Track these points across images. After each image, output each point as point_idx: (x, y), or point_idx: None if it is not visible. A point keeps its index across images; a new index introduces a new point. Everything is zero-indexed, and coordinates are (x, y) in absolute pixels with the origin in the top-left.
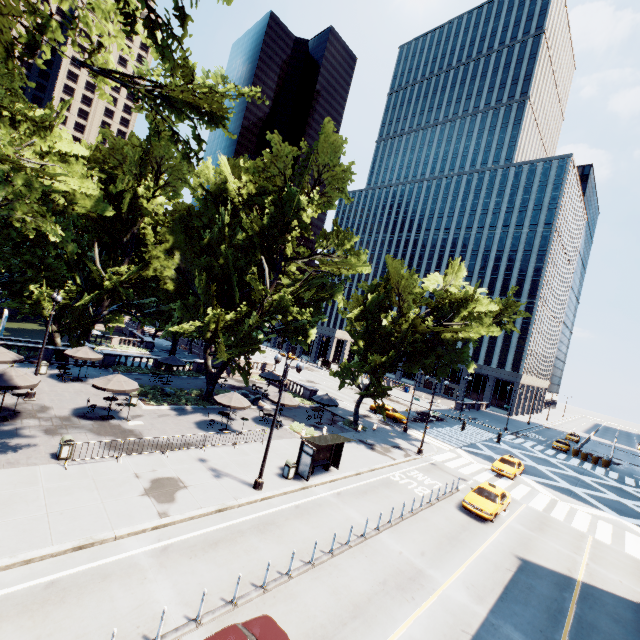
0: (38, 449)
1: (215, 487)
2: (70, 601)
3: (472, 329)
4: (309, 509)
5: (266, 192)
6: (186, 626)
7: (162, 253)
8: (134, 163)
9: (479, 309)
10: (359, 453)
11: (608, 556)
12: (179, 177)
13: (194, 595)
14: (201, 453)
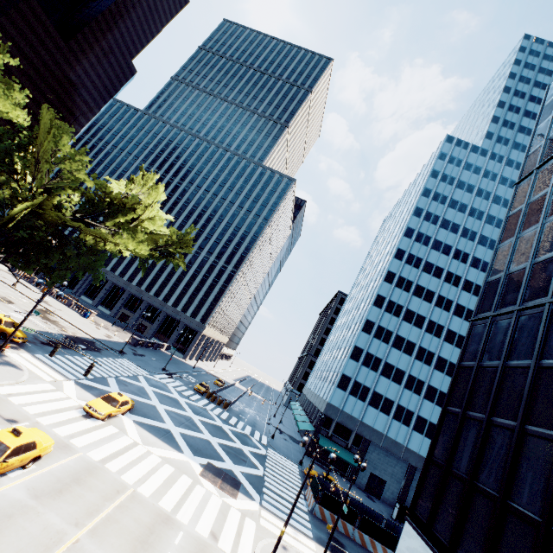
0: None
1: None
2: None
3: (122, 241)
4: None
5: None
6: None
7: None
8: None
9: (148, 229)
10: None
11: (127, 517)
12: None
13: None
14: None
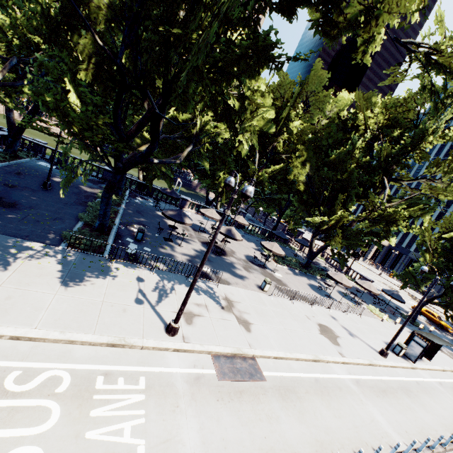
0: (249, 280)
1: (356, 344)
2: (333, 397)
3: None
4: (427, 389)
5: (395, 123)
6: (413, 452)
7: (300, 163)
8: (295, 97)
9: None
10: None
11: None
12: (317, 107)
13: (399, 428)
14: (329, 311)
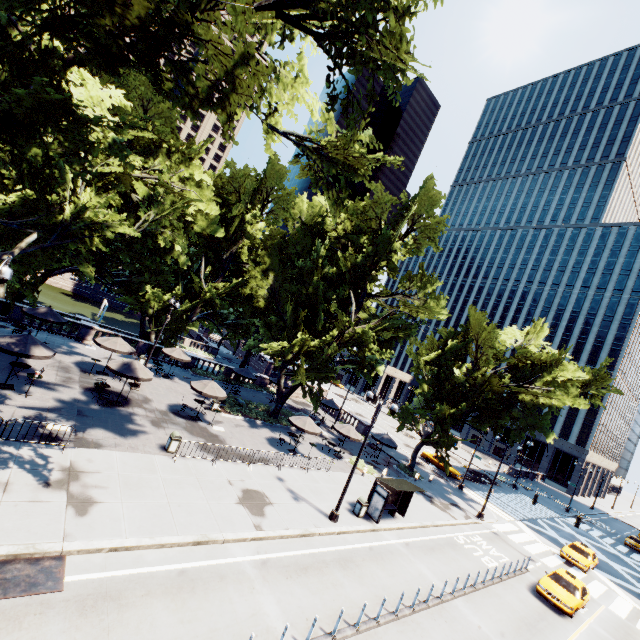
0: (149, 438)
1: (296, 510)
2: (199, 593)
3: (555, 396)
4: (382, 554)
5: (361, 231)
6: None
7: (258, 274)
8: (249, 193)
9: (563, 376)
10: (419, 504)
11: None
12: (282, 208)
13: (296, 617)
14: (278, 471)
